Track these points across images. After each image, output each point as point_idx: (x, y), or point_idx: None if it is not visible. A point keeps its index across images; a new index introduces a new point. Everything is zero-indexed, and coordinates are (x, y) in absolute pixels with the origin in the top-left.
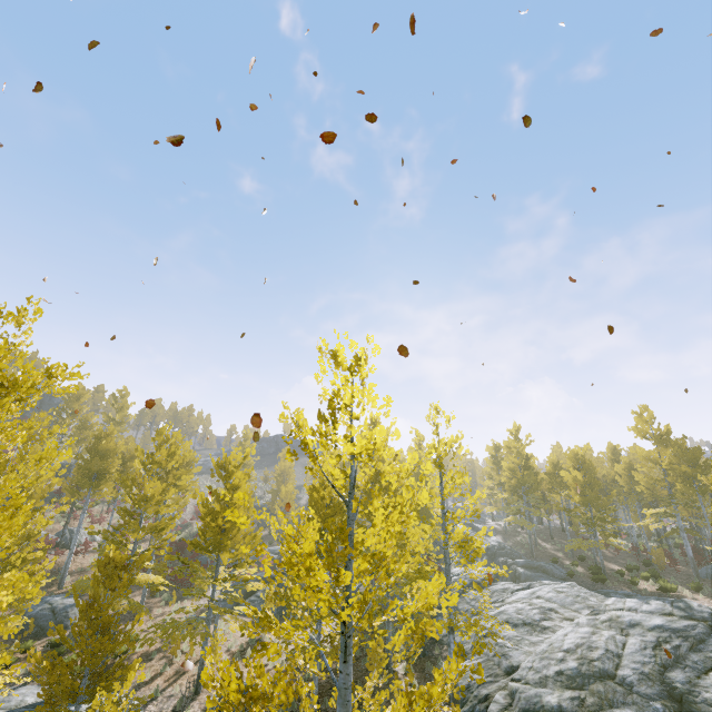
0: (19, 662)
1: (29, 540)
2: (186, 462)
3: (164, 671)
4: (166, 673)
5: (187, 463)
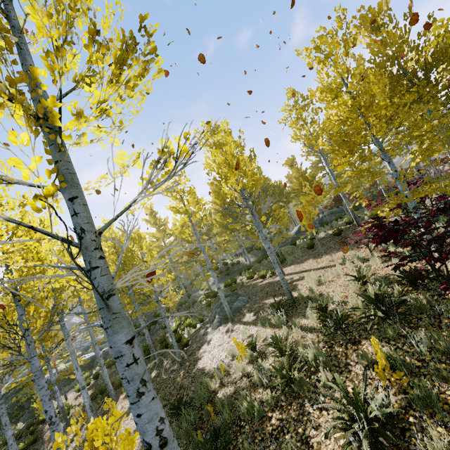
0: None
1: None
2: None
3: None
4: None
5: None
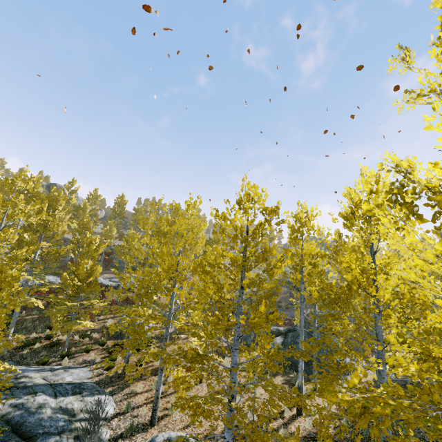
0: (96, 351)
1: (90, 276)
2: (213, 240)
3: (154, 388)
4: (153, 391)
5: (214, 241)
